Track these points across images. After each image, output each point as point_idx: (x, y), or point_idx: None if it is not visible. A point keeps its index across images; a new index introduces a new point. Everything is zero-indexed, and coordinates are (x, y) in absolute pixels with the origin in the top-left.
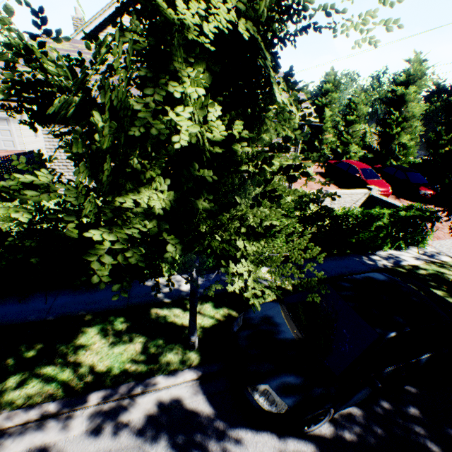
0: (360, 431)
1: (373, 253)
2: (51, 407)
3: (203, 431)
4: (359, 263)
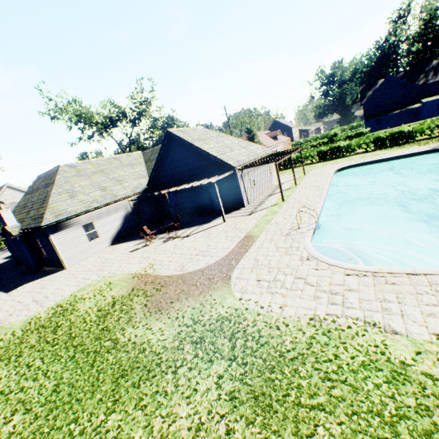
0: None
1: None
2: None
3: None
4: None
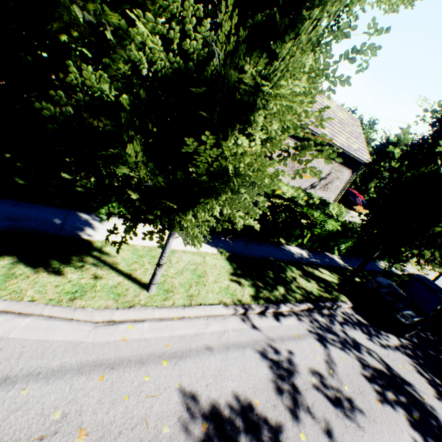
0: (419, 340)
1: (378, 262)
2: (308, 305)
3: (369, 329)
4: (376, 266)
